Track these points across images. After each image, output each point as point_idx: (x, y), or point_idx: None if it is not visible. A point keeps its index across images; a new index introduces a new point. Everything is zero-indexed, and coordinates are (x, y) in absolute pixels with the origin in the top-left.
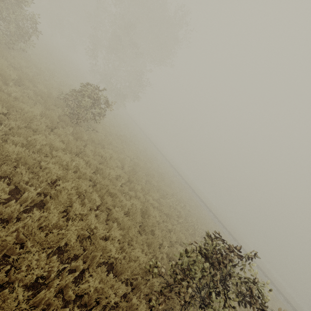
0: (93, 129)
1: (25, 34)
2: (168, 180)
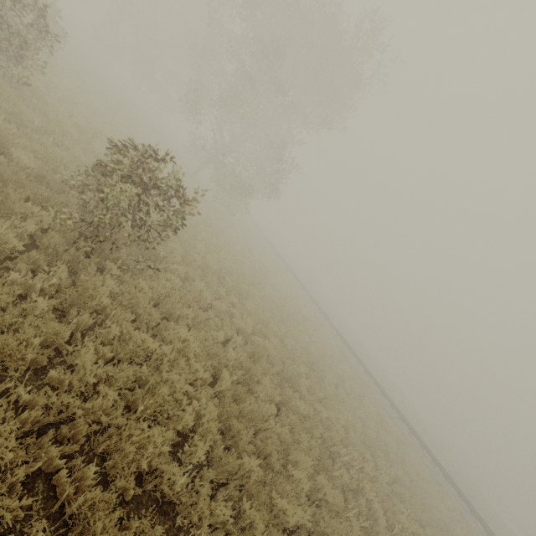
0: (147, 266)
1: (14, 38)
2: (332, 380)
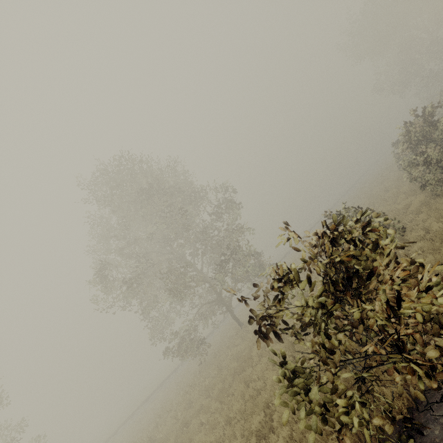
0: None
1: None
2: None
